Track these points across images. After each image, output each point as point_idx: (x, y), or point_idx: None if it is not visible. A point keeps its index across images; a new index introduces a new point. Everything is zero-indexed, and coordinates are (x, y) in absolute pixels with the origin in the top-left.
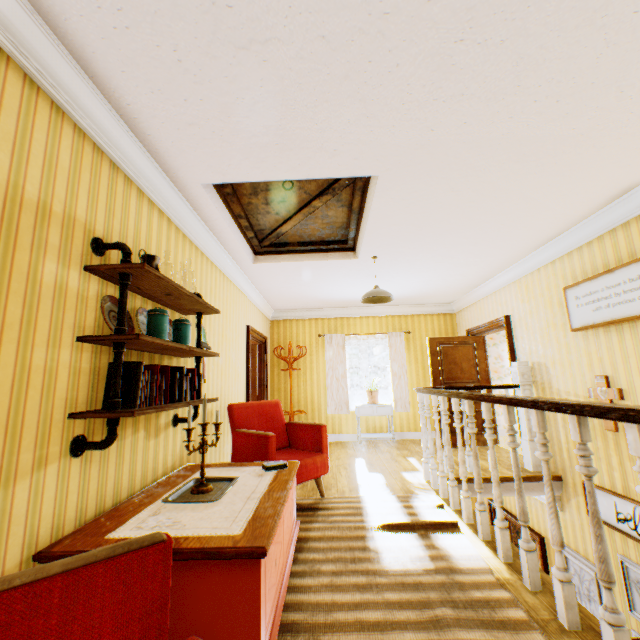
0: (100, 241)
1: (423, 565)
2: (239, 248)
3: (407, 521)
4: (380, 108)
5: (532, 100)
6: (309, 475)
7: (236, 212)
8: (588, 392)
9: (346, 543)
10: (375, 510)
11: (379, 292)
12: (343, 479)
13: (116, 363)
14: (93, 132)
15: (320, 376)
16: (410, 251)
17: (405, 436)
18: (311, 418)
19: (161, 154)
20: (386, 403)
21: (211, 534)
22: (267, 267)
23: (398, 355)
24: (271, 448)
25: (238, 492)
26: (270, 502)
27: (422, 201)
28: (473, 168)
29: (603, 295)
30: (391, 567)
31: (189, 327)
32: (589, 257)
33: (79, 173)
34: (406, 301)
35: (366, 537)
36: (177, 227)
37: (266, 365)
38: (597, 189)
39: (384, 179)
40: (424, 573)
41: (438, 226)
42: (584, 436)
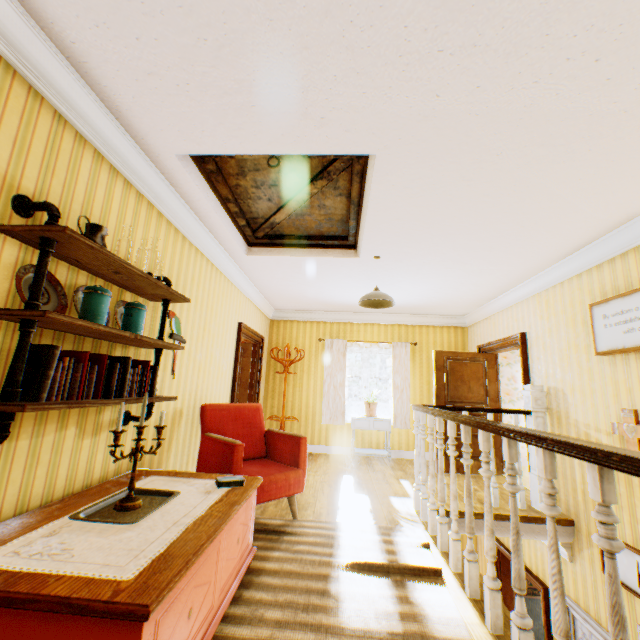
0: (27, 200)
1: (389, 626)
2: (229, 236)
3: (382, 562)
4: (372, 61)
5: (564, 57)
6: (279, 493)
7: (223, 194)
8: (612, 427)
9: (304, 582)
10: (349, 542)
11: (378, 295)
12: (324, 498)
13: (20, 344)
14: (26, 70)
15: (317, 382)
16: (417, 252)
17: (403, 455)
18: (304, 426)
19: (124, 113)
20: (384, 417)
21: (94, 575)
22: (262, 260)
23: (402, 367)
24: (237, 458)
25: (168, 513)
26: (197, 532)
27: (428, 191)
28: (488, 151)
29: (638, 315)
30: (349, 624)
31: (143, 313)
32: (623, 270)
33: (1, 115)
34: (414, 310)
35: (330, 577)
36: (150, 203)
37: (260, 366)
38: (638, 188)
39: (383, 160)
40: (388, 638)
41: (447, 224)
42: (608, 495)
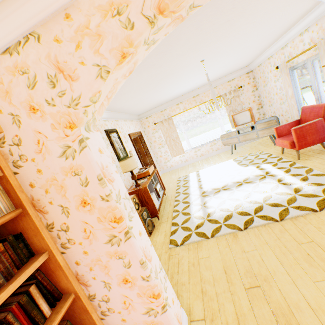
0: None
1: None
2: None
3: None
4: None
5: None
6: None
7: None
8: None
9: None
10: None
11: None
12: None
13: None
14: None
15: None
16: None
17: None
18: None
19: None
20: None
21: None
22: None
23: None
24: None
25: None
26: None
27: None
28: None
29: None
30: None
31: None
32: None
33: None
34: None
35: None
36: None
37: None
38: None
39: None
40: None
41: None
42: None
